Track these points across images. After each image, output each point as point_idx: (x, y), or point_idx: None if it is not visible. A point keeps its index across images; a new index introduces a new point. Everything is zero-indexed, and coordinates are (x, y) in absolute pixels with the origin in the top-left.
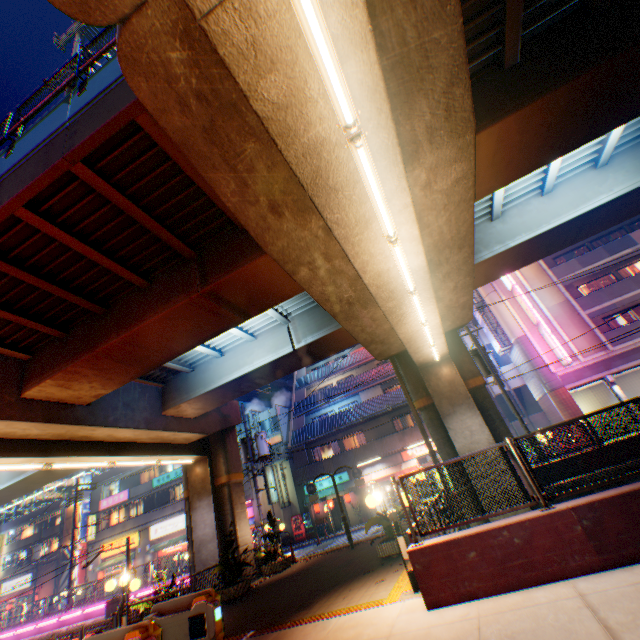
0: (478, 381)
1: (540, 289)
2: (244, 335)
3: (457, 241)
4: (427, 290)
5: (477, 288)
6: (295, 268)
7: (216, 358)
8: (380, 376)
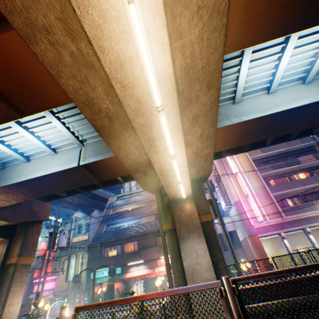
0: (208, 217)
1: (250, 177)
2: (45, 147)
3: (207, 76)
4: (175, 116)
5: (218, 170)
6: (29, 31)
7: (24, 163)
8: (156, 209)
